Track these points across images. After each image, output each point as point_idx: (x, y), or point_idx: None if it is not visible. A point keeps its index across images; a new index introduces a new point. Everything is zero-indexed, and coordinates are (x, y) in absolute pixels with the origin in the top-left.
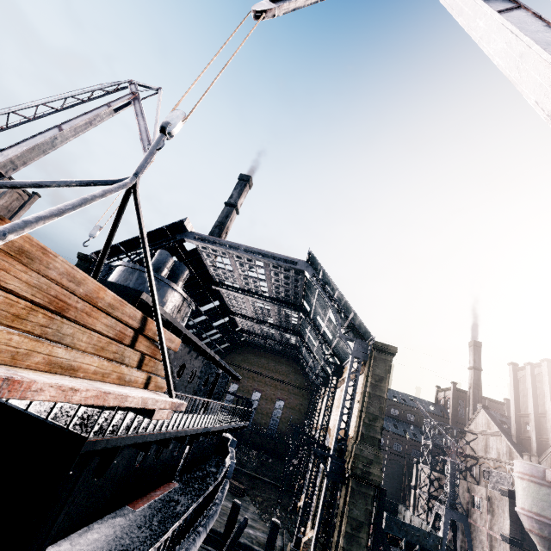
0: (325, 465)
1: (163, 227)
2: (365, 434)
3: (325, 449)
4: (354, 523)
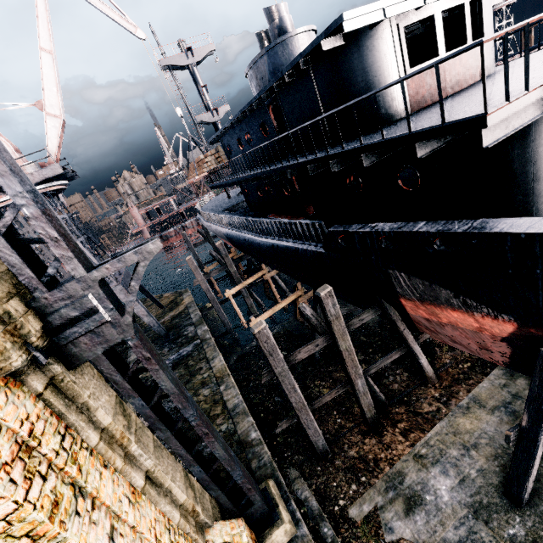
0: None
1: None
2: None
3: None
4: None
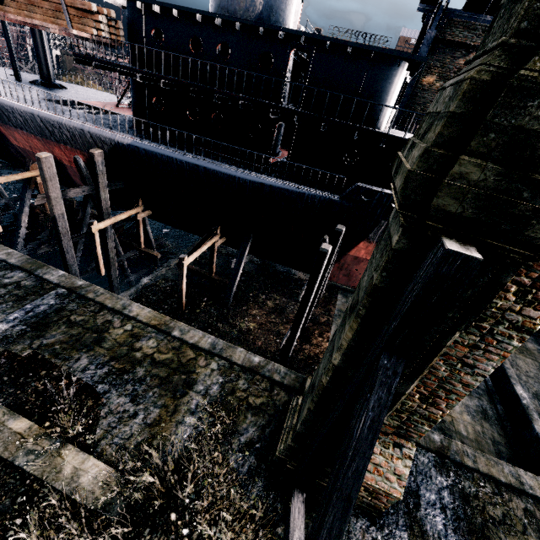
0: None
1: None
2: (503, 3)
3: None
4: (355, 298)
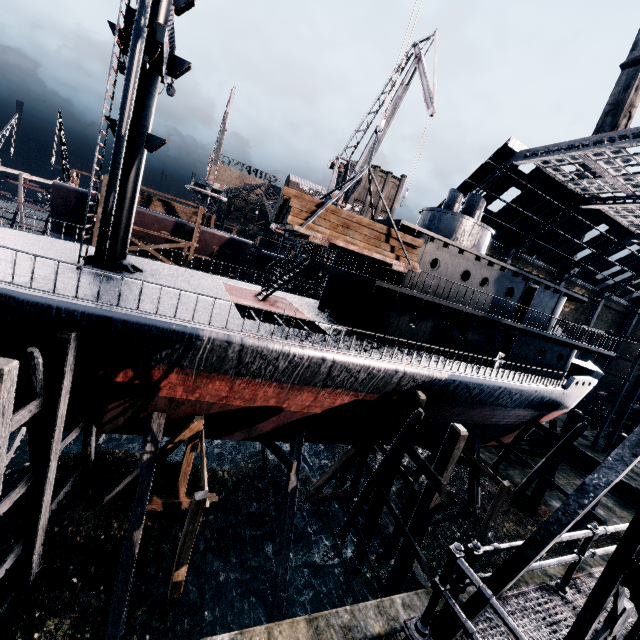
0: None
1: (486, 162)
2: None
3: None
4: None
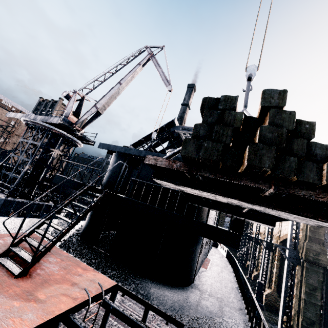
0: (284, 253)
1: (163, 126)
2: (312, 237)
3: (272, 245)
4: (310, 287)
